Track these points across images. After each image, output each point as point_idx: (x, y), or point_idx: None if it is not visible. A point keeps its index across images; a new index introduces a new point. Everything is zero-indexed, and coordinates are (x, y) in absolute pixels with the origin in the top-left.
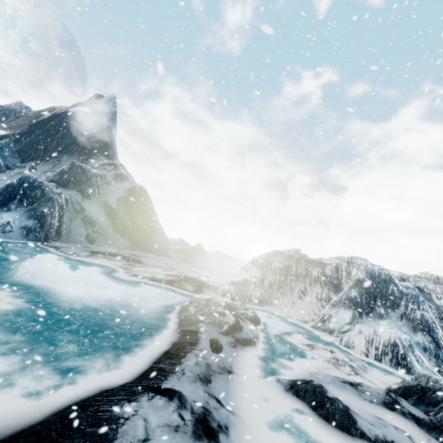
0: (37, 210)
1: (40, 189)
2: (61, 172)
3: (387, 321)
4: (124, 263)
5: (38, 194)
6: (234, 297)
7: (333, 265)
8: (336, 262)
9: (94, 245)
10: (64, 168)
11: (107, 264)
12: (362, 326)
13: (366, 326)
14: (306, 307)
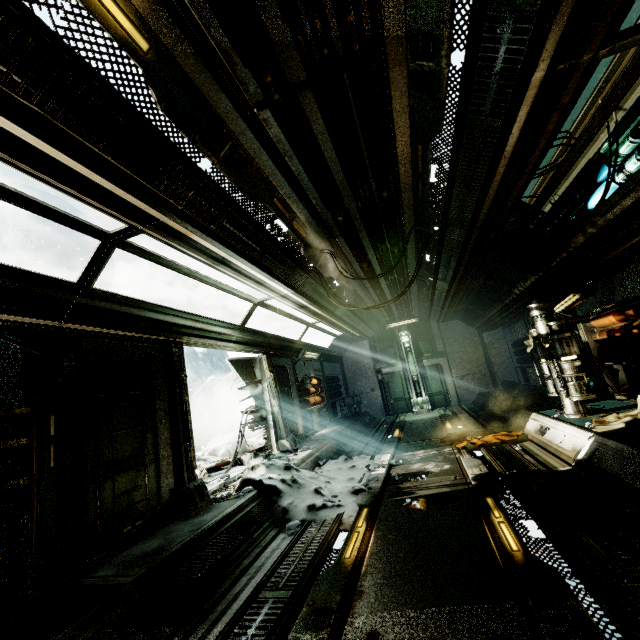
0: None
1: None
2: None
3: None
4: None
5: None
6: None
7: None
8: None
9: None
10: None
11: None
12: None
13: None
14: None
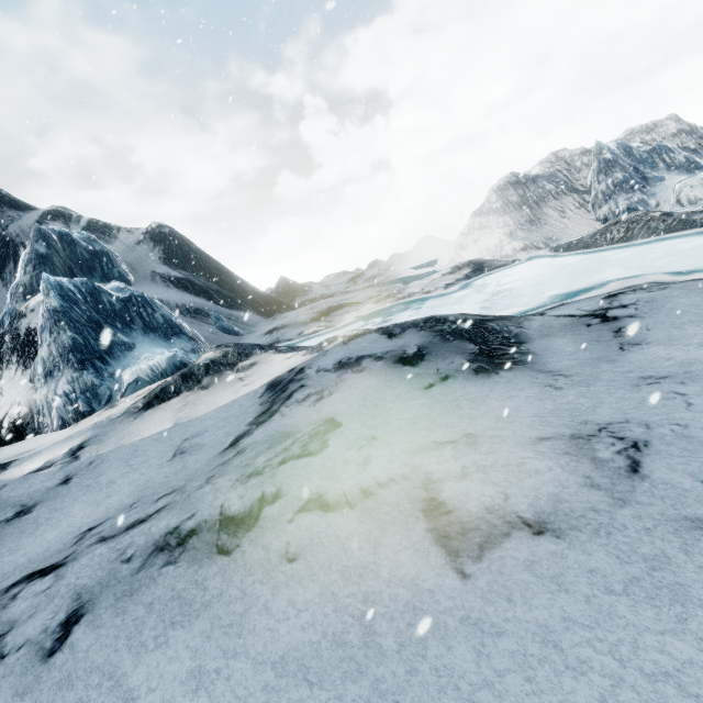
0: (154, 323)
1: (102, 293)
2: (43, 260)
3: (668, 179)
4: (368, 305)
5: (113, 303)
6: (539, 246)
7: (550, 171)
8: (547, 167)
9: (247, 334)
10: (37, 250)
11: (375, 310)
12: (685, 183)
13: (688, 181)
14: (579, 221)
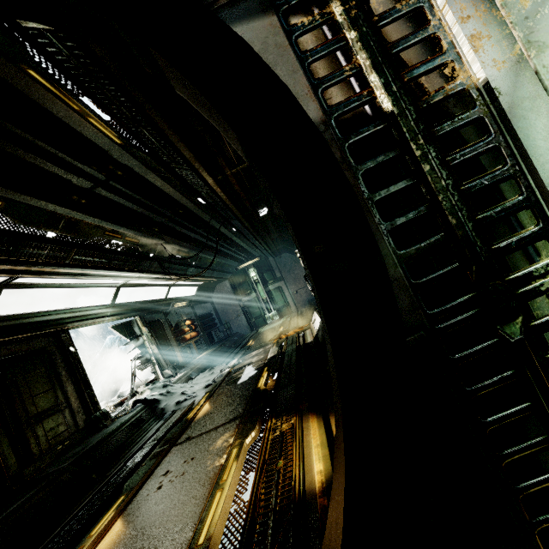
0: None
1: None
2: None
3: None
4: None
5: None
6: None
7: None
8: None
9: None
10: None
11: None
12: None
13: None
14: None
